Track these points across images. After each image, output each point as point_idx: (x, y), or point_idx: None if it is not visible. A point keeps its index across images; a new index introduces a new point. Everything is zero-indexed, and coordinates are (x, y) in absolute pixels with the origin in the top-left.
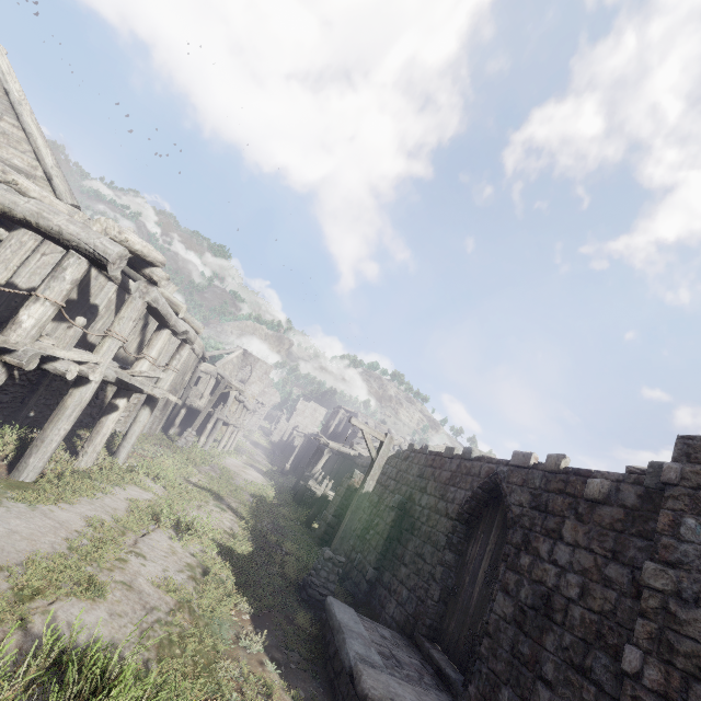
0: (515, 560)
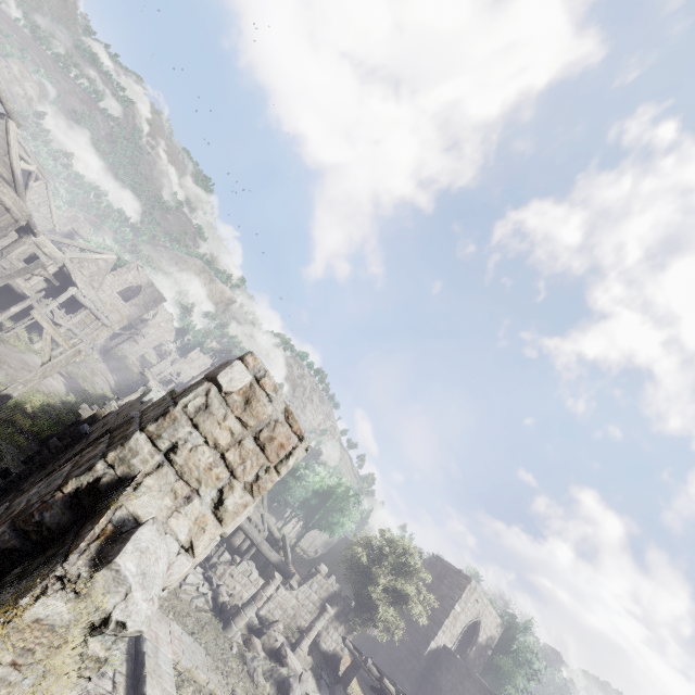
0: None
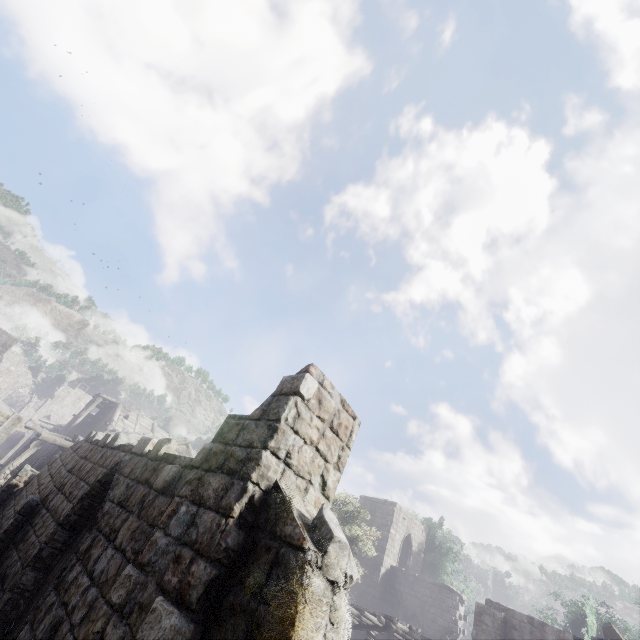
0: (67, 575)
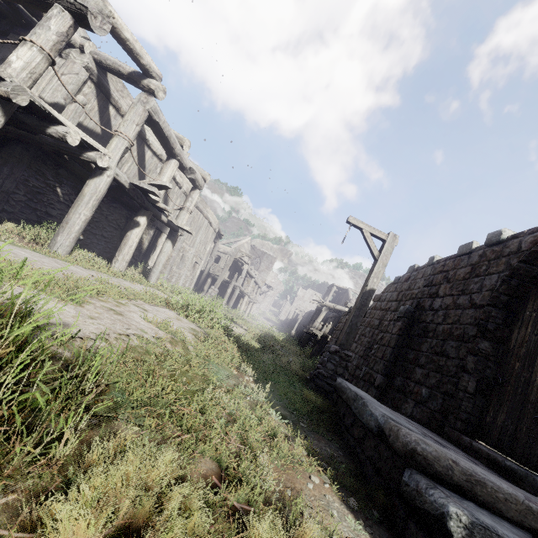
0: None
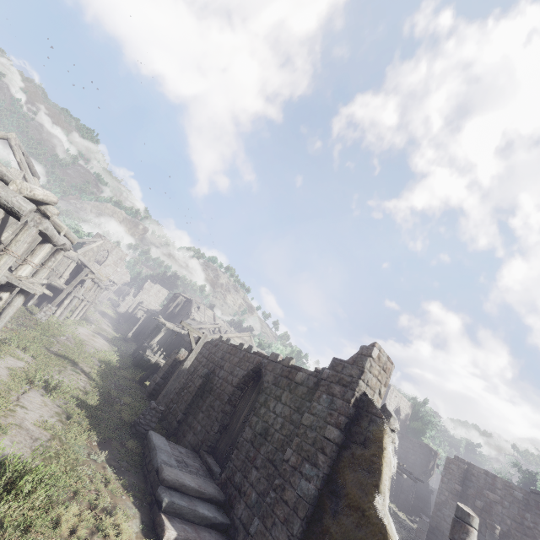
0: (258, 410)
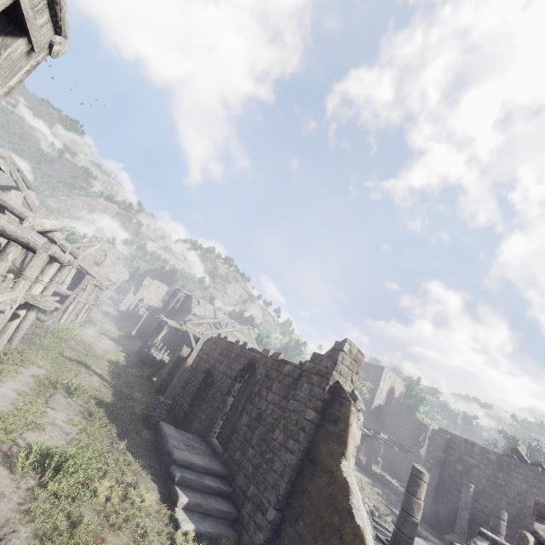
0: (253, 399)
